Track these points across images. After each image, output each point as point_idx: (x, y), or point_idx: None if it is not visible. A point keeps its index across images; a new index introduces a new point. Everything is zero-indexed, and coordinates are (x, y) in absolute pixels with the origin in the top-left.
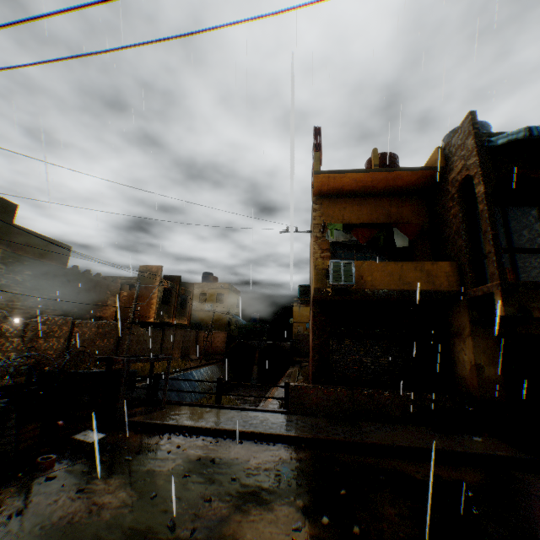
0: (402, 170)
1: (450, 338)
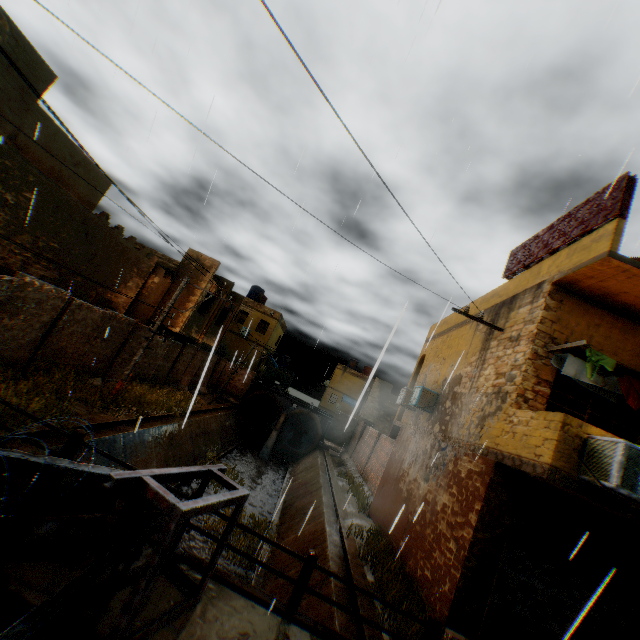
0: None
1: None
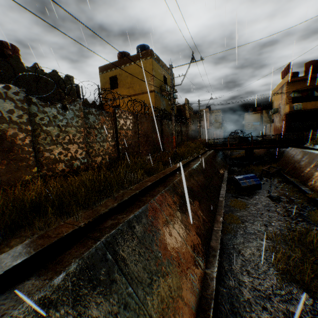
0: None
1: None
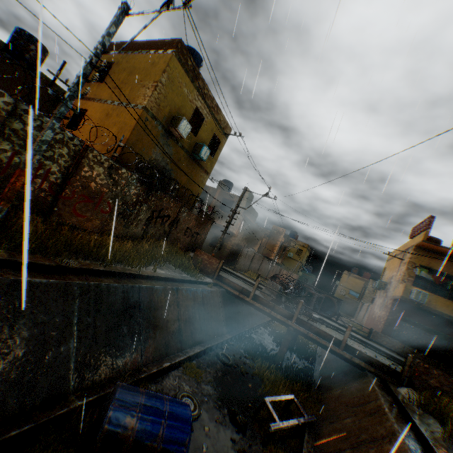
0: None
1: None
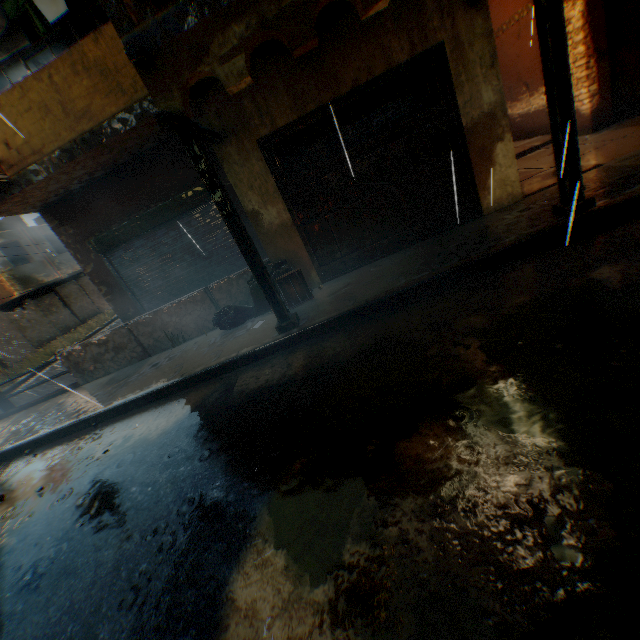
0: None
1: None
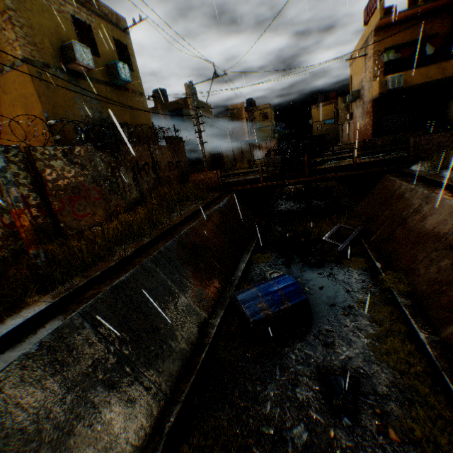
0: (437, 2)
1: (447, 101)
